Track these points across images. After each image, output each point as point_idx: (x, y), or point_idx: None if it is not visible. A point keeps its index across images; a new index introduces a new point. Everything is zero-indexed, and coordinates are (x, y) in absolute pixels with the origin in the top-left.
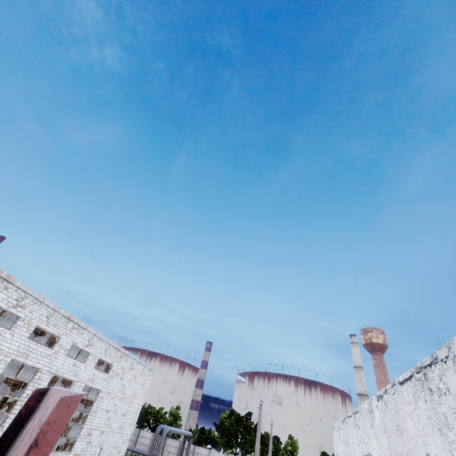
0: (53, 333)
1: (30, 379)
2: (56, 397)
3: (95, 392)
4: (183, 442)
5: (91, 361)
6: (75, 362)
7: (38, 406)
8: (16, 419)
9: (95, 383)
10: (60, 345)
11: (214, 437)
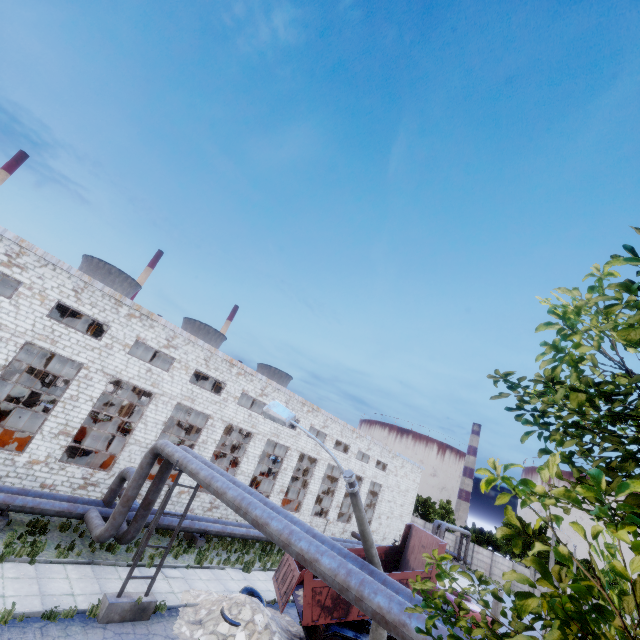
0: (346, 443)
1: (339, 475)
2: (424, 534)
3: (377, 485)
4: (460, 538)
5: (372, 462)
6: (362, 463)
7: (410, 532)
8: (403, 537)
9: (377, 479)
10: (351, 451)
11: (496, 541)
